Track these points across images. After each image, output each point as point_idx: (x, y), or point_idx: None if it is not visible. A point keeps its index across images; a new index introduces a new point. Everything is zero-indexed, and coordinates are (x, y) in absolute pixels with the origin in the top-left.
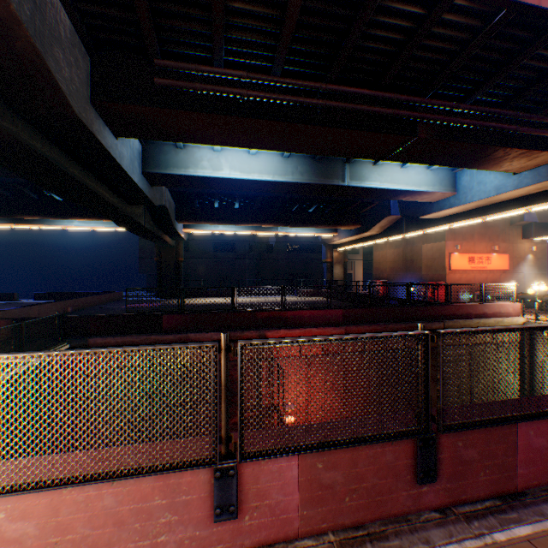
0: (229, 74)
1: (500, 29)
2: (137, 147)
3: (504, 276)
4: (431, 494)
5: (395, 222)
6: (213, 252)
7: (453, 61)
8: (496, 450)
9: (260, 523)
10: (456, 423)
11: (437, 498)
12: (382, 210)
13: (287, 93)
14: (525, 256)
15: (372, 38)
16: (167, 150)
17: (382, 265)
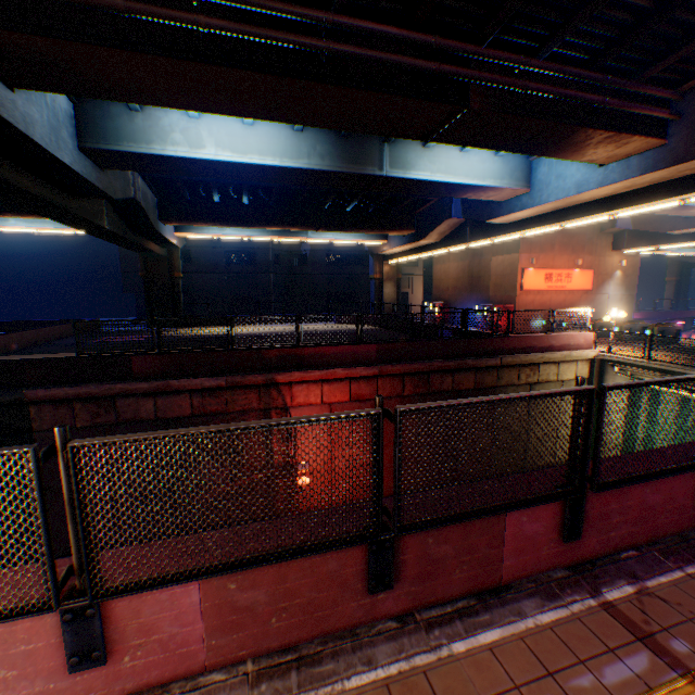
0: None
1: None
2: (63, 107)
3: (586, 298)
4: (390, 601)
5: (457, 227)
6: (226, 264)
7: None
8: (478, 543)
9: (149, 662)
10: (420, 521)
11: (398, 604)
12: (441, 210)
13: (275, 26)
14: (612, 273)
15: None
16: (115, 113)
17: (443, 282)
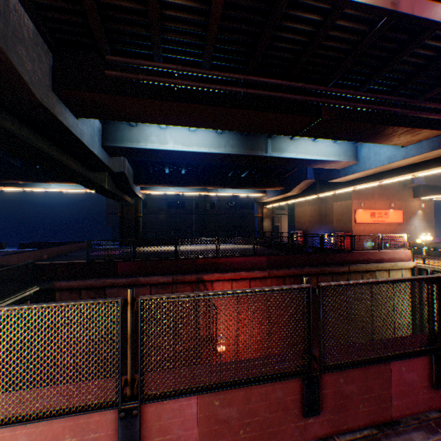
0: (167, 67)
1: (383, 33)
2: (97, 126)
3: (399, 228)
4: (316, 425)
5: (311, 184)
6: (167, 208)
7: (347, 57)
8: (373, 385)
9: None
10: (336, 363)
11: (321, 428)
12: (300, 175)
13: (215, 83)
14: (415, 211)
15: (281, 39)
16: (122, 127)
17: (302, 218)
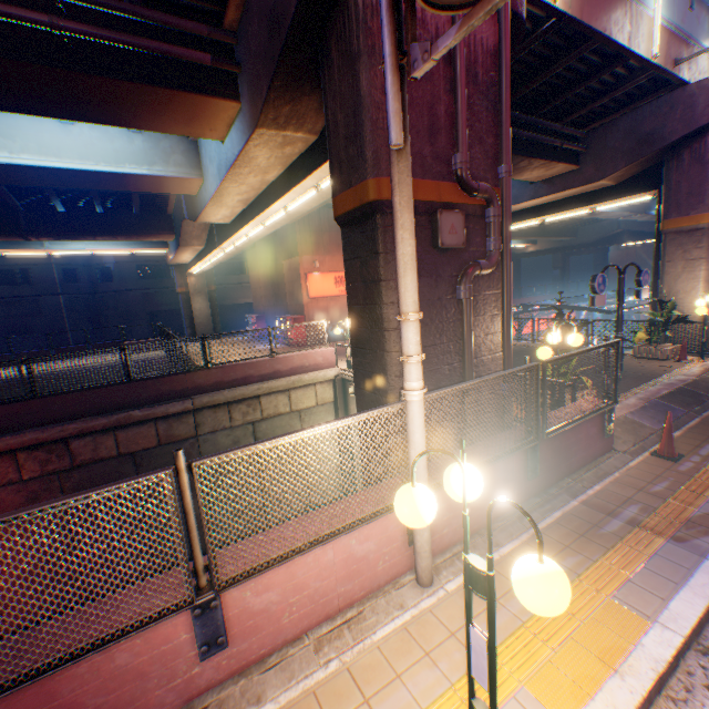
0: None
1: None
2: None
3: None
4: None
5: (210, 229)
6: None
7: None
8: None
9: None
10: None
11: None
12: (180, 209)
13: None
14: None
15: None
16: None
17: (259, 292)
